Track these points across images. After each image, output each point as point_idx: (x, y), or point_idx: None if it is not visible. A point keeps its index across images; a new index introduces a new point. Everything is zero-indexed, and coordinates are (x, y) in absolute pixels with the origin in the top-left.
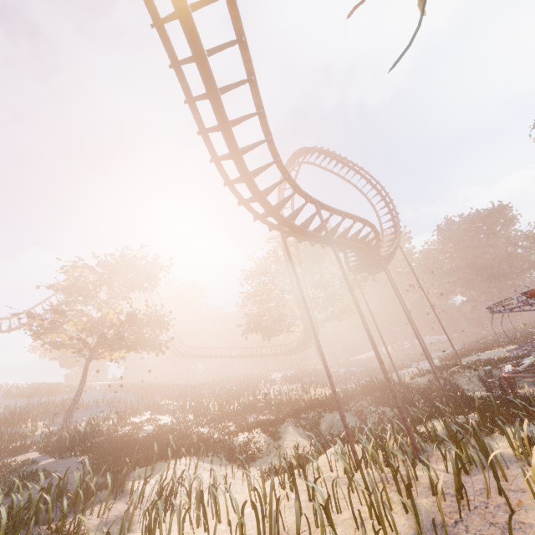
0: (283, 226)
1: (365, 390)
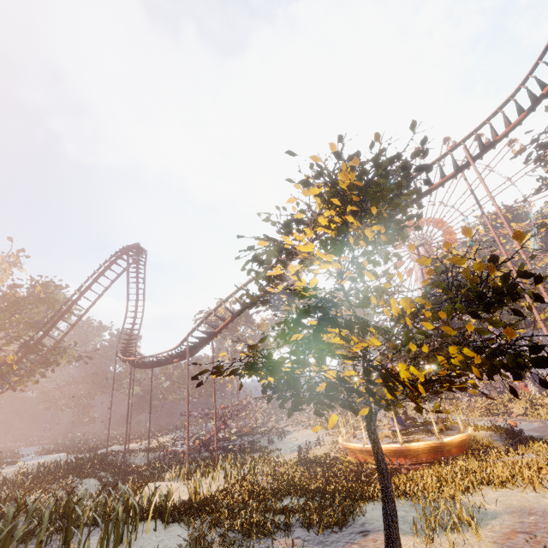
0: (207, 343)
1: (89, 463)
